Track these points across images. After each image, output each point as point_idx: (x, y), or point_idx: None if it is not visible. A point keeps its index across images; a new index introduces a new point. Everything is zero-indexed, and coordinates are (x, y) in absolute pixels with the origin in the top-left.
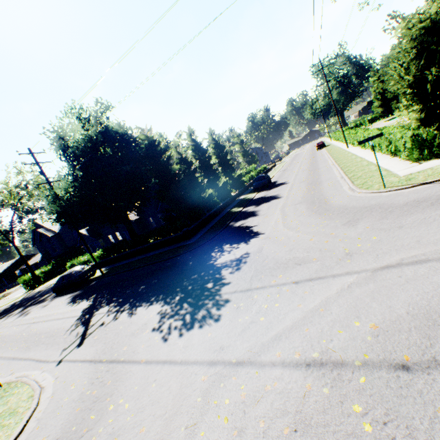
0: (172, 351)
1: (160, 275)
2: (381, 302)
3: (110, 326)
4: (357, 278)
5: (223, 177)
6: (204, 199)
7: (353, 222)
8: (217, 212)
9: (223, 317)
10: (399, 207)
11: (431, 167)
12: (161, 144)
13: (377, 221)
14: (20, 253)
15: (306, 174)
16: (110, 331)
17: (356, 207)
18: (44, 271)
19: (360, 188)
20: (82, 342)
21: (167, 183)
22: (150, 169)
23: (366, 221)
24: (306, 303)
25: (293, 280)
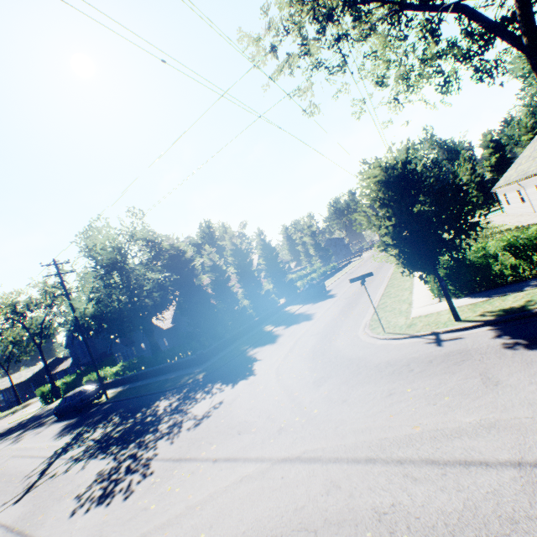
0: (65, 532)
1: (143, 414)
2: (240, 511)
3: (56, 480)
4: (256, 468)
5: (271, 282)
6: (238, 311)
7: (323, 380)
8: (250, 328)
9: (132, 495)
10: (370, 367)
11: (440, 310)
12: (186, 253)
13: (338, 385)
14: (44, 359)
15: (359, 286)
16: (50, 488)
17: (344, 357)
18: (66, 382)
19: (369, 327)
20: (21, 497)
21: (190, 295)
22: (173, 280)
23: (331, 382)
24: (197, 494)
25: (216, 455)
